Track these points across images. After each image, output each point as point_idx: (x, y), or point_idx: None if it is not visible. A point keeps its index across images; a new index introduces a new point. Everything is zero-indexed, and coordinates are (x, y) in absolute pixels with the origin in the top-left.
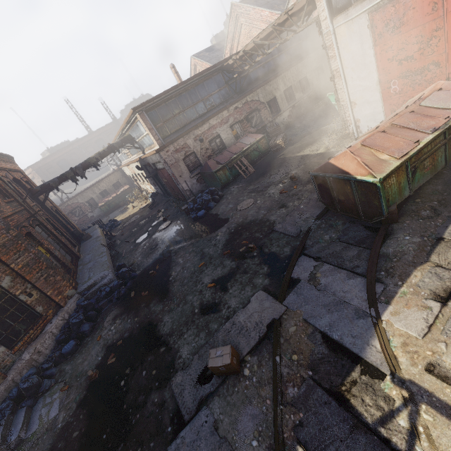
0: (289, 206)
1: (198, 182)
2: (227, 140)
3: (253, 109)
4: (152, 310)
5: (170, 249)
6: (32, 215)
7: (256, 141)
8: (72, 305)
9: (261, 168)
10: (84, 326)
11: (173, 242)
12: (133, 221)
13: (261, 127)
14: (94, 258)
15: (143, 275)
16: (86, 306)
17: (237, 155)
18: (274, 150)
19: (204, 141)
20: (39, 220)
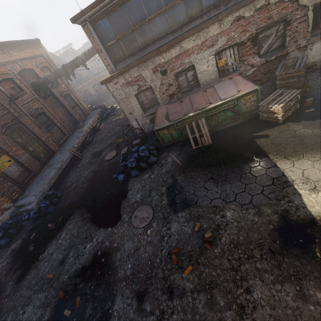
0: (143, 312)
1: (152, 122)
2: (204, 75)
3: (274, 20)
4: (8, 285)
5: (79, 204)
6: (4, 124)
7: (235, 97)
8: (7, 216)
9: (221, 142)
10: (1, 241)
11: (90, 192)
12: (117, 120)
13: (275, 57)
14: (55, 164)
15: (52, 217)
16: (9, 224)
17: (195, 114)
18: (262, 116)
19: (167, 73)
20: (21, 121)
